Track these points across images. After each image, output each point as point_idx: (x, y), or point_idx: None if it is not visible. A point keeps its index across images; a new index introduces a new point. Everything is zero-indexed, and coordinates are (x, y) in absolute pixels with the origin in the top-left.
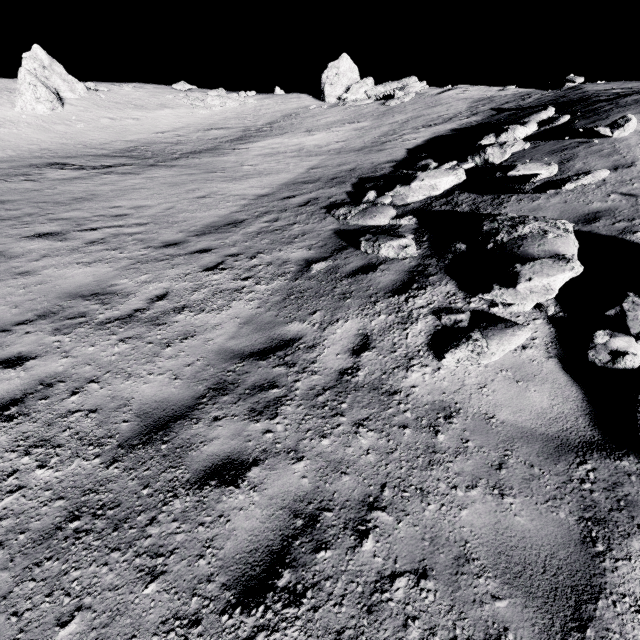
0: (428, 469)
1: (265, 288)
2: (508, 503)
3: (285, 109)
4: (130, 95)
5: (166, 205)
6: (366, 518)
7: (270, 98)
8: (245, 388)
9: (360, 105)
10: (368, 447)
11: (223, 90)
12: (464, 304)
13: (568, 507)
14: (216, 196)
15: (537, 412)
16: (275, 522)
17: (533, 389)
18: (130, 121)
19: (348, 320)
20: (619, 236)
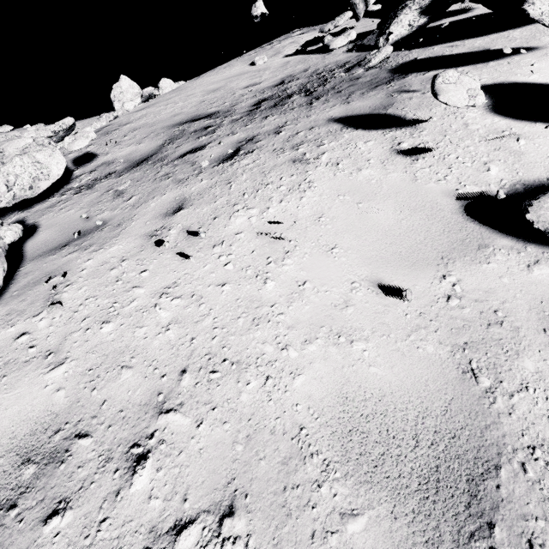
0: None
1: None
2: None
3: None
4: None
5: None
6: None
7: (81, 122)
8: None
9: None
10: None
11: (41, 124)
12: None
13: None
14: None
15: None
16: None
17: None
18: None
19: None
20: None
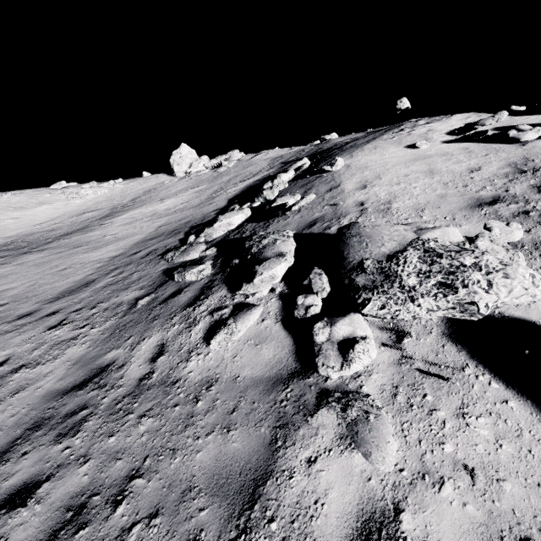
0: (183, 431)
1: (98, 330)
2: (231, 435)
3: (146, 187)
4: (10, 201)
5: (29, 283)
6: (125, 488)
7: (134, 181)
8: (58, 418)
9: (200, 174)
10: (144, 431)
11: (95, 182)
12: (230, 301)
13: (268, 423)
14: (76, 265)
15: (266, 363)
16: (49, 523)
17: (265, 347)
18: (10, 221)
19: (152, 336)
20: (322, 232)
